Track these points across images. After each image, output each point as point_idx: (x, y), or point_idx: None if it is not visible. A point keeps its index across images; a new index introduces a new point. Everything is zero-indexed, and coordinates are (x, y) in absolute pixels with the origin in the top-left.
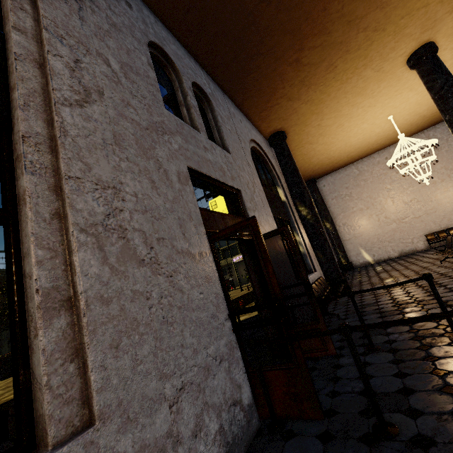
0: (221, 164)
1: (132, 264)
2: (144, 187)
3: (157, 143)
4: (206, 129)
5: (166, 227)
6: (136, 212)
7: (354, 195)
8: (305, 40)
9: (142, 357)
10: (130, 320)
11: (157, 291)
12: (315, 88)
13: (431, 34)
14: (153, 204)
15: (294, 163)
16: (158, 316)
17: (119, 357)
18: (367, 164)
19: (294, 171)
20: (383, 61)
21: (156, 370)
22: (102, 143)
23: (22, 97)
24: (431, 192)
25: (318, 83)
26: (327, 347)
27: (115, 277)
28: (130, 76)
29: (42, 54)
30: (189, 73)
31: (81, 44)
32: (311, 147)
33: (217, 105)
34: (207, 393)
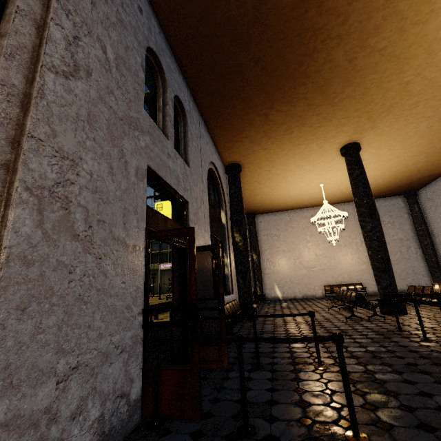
0: (179, 174)
1: (66, 235)
2: (101, 170)
3: (127, 135)
4: (174, 138)
5: (110, 212)
6: (86, 189)
7: (281, 237)
8: (275, 103)
9: (46, 326)
10: (46, 288)
11: (82, 268)
12: (274, 141)
13: (359, 137)
14: (105, 188)
15: (242, 194)
16: (75, 291)
17: (22, 321)
18: (297, 215)
19: (239, 201)
20: (325, 142)
21: (56, 343)
22: (75, 117)
23: (10, 47)
24: (336, 252)
25: (277, 138)
26: (222, 361)
27: (45, 242)
28: (121, 69)
29: (44, 18)
30: (175, 87)
31: (85, 25)
32: (258, 186)
33: (191, 122)
34: (98, 378)
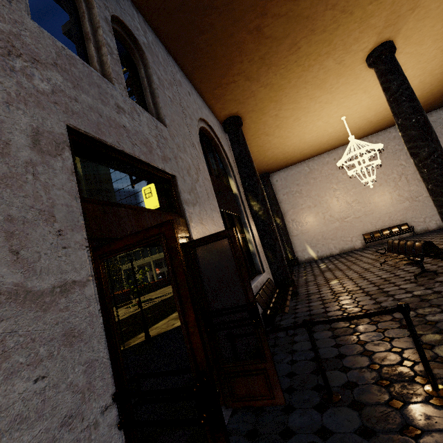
0: (148, 137)
1: None
2: None
3: None
4: (136, 90)
5: None
6: None
7: (304, 192)
8: (269, 3)
9: None
10: None
11: None
12: (276, 70)
13: (392, 31)
14: None
15: (249, 152)
16: None
17: None
18: (318, 163)
19: (248, 162)
20: (345, 52)
21: None
22: None
23: None
24: (370, 194)
25: (280, 64)
26: (274, 395)
27: None
28: None
29: None
30: (109, 1)
31: None
32: (267, 139)
33: (155, 62)
34: None
